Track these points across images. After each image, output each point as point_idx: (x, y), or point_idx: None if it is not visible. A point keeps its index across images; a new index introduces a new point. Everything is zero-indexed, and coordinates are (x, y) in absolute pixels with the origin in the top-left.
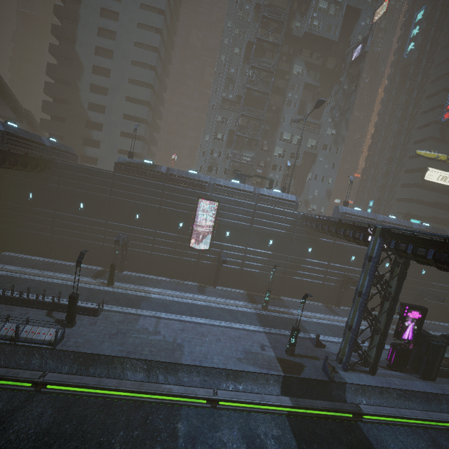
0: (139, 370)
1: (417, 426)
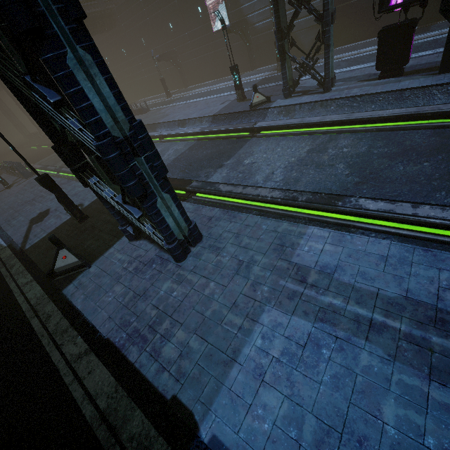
0: None
1: (325, 132)
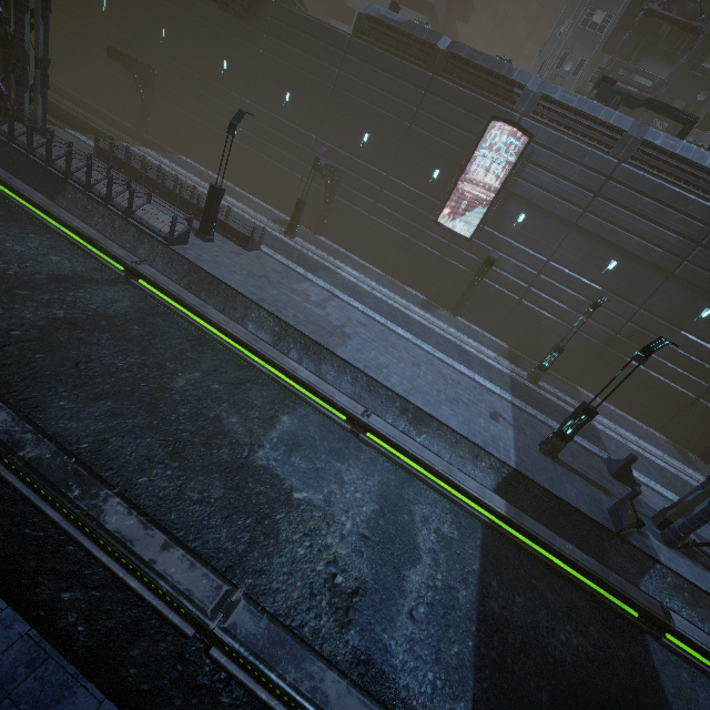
0: (266, 328)
1: None
